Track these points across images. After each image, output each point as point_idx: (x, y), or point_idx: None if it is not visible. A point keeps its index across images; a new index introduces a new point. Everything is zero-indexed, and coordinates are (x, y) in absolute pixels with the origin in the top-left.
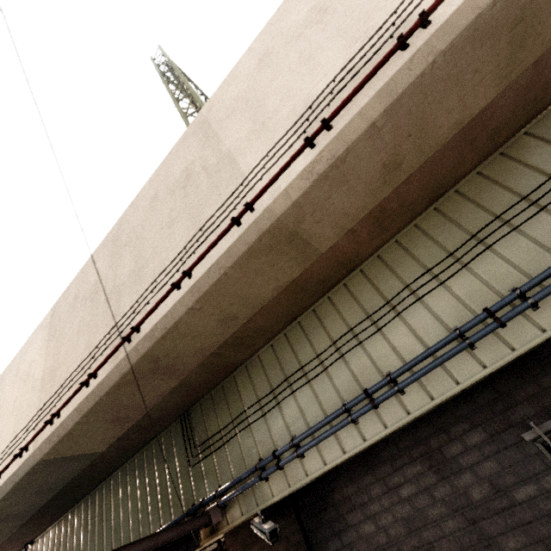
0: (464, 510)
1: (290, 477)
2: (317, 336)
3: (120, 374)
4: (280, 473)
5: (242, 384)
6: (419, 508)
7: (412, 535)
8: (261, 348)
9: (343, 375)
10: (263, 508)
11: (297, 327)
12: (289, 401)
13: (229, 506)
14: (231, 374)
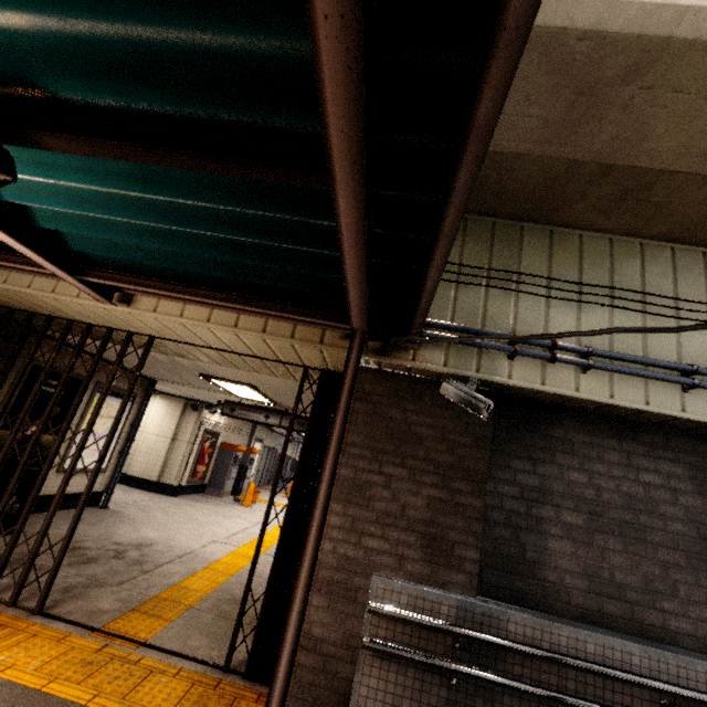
0: (701, 527)
1: (550, 378)
2: (690, 281)
3: (596, 26)
4: (536, 365)
5: (532, 244)
6: (653, 498)
7: (628, 511)
8: (594, 230)
9: (700, 342)
10: (485, 379)
11: (667, 252)
12: (600, 312)
13: (426, 346)
14: (519, 221)
